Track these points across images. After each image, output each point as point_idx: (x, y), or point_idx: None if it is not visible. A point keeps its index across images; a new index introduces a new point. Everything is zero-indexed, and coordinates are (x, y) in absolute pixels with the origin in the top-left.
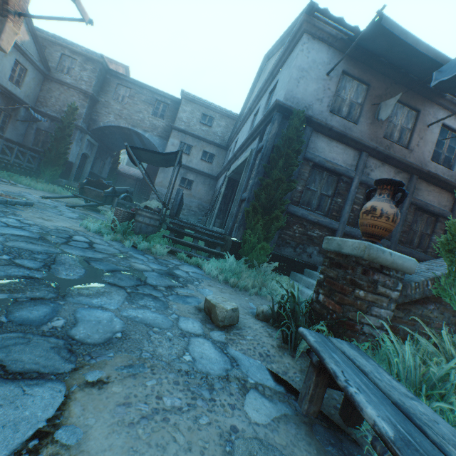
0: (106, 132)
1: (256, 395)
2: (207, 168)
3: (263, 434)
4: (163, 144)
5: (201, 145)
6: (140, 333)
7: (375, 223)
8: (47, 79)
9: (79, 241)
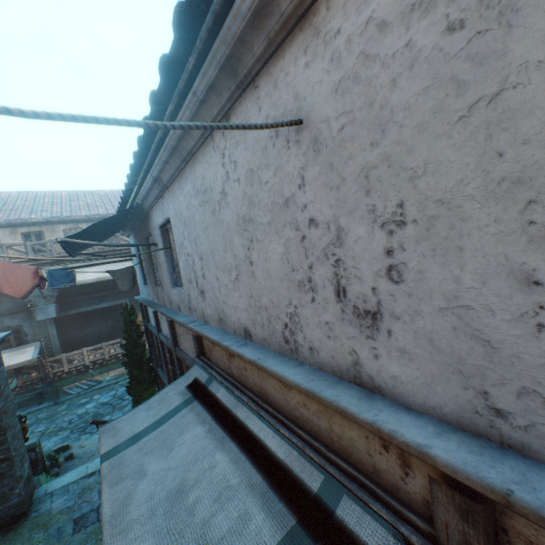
0: None
1: None
2: None
3: None
4: None
5: None
6: None
7: None
8: None
9: (123, 399)
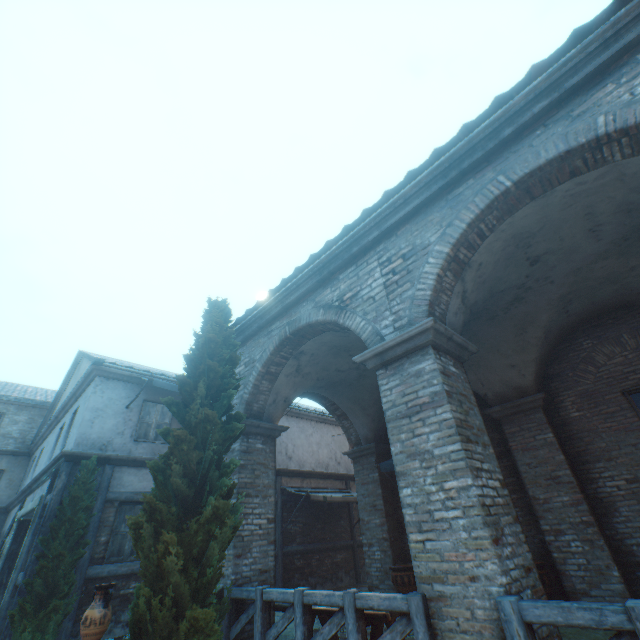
0: None
1: None
2: None
3: None
4: None
5: None
6: None
7: (88, 631)
8: None
9: None
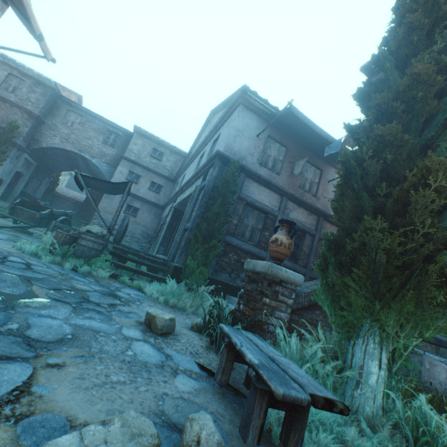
0: (48, 153)
1: (184, 376)
2: (154, 197)
3: (187, 397)
4: (111, 171)
5: (150, 176)
6: (88, 335)
7: (278, 249)
8: None
9: (15, 261)
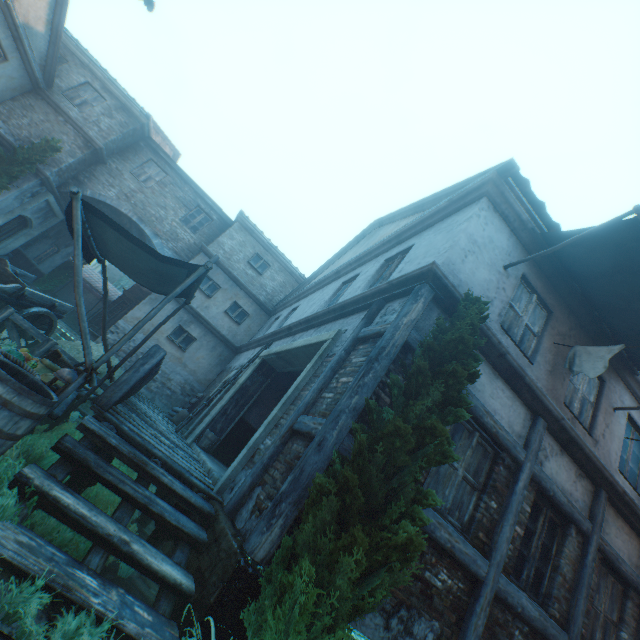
0: None
1: None
2: (229, 329)
3: None
4: None
5: (236, 293)
6: None
7: None
8: (37, 93)
9: None
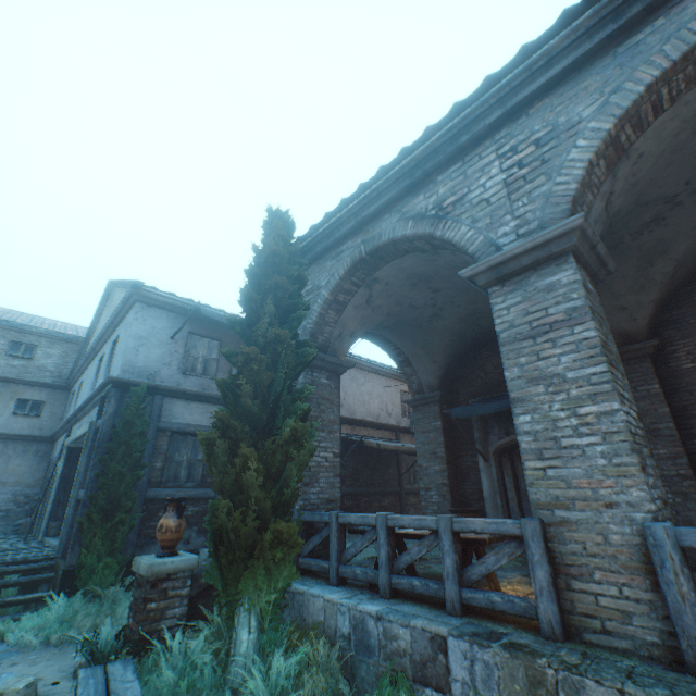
0: None
1: None
2: (31, 426)
3: None
4: None
5: (14, 390)
6: None
7: (165, 537)
8: None
9: None
